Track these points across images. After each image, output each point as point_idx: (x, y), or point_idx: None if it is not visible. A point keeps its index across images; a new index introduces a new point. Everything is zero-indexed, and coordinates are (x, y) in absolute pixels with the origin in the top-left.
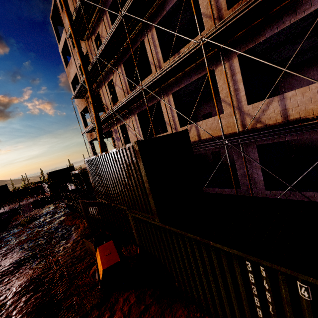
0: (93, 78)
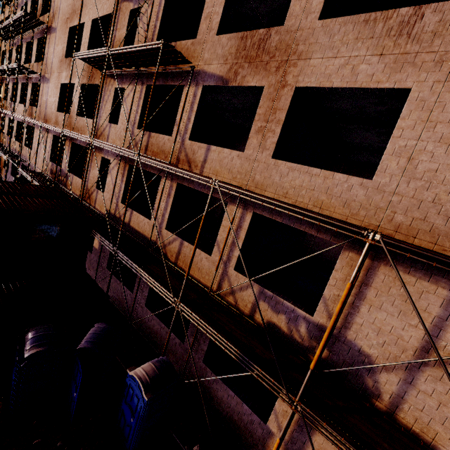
0: None
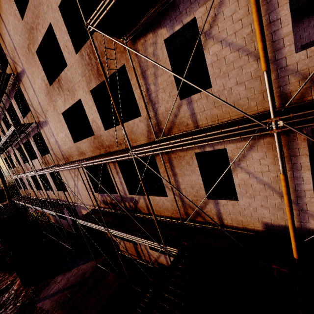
0: (2, 150)
